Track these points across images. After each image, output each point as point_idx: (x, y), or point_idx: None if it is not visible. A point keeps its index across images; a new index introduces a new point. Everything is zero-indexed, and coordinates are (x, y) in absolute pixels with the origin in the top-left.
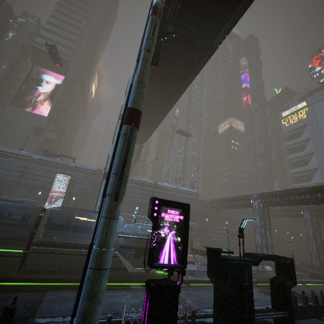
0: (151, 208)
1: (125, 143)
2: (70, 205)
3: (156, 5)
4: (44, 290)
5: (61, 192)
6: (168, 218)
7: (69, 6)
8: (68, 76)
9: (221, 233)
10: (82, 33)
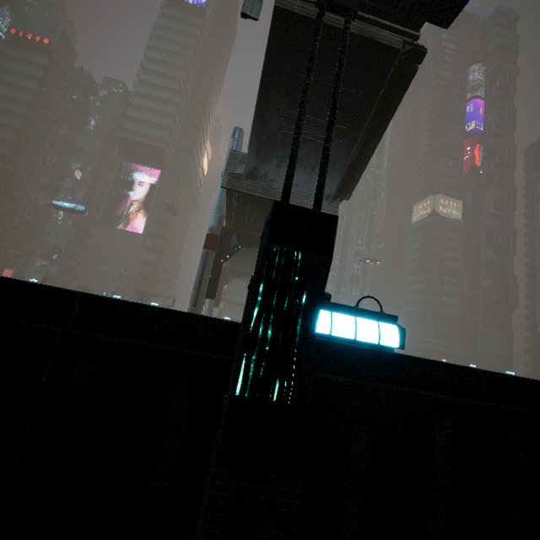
0: None
1: None
2: None
3: (211, 232)
4: None
5: None
6: None
7: (160, 57)
8: (165, 168)
9: None
10: (181, 96)
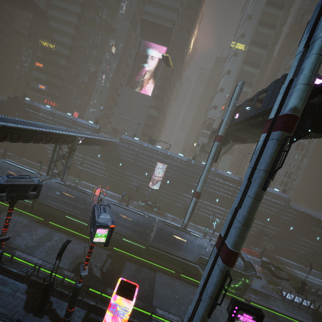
0: (230, 309)
1: (221, 279)
2: (165, 187)
3: (293, 113)
4: (155, 270)
5: (159, 175)
6: (242, 319)
7: None
8: (170, 45)
9: (305, 246)
10: None
